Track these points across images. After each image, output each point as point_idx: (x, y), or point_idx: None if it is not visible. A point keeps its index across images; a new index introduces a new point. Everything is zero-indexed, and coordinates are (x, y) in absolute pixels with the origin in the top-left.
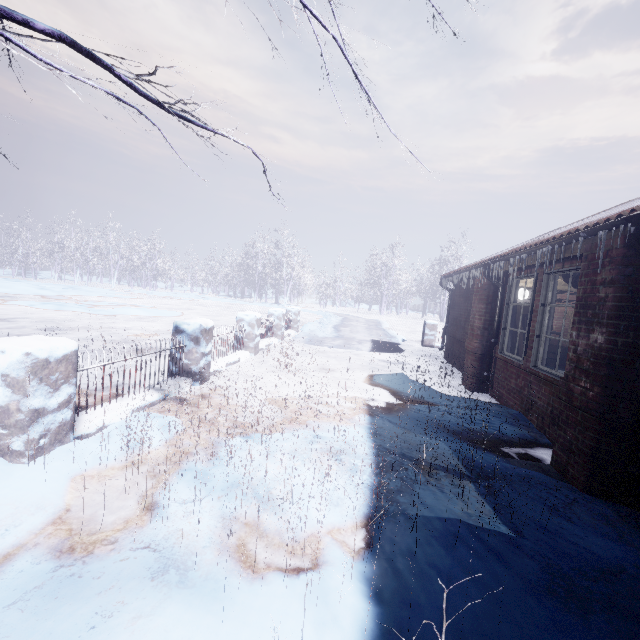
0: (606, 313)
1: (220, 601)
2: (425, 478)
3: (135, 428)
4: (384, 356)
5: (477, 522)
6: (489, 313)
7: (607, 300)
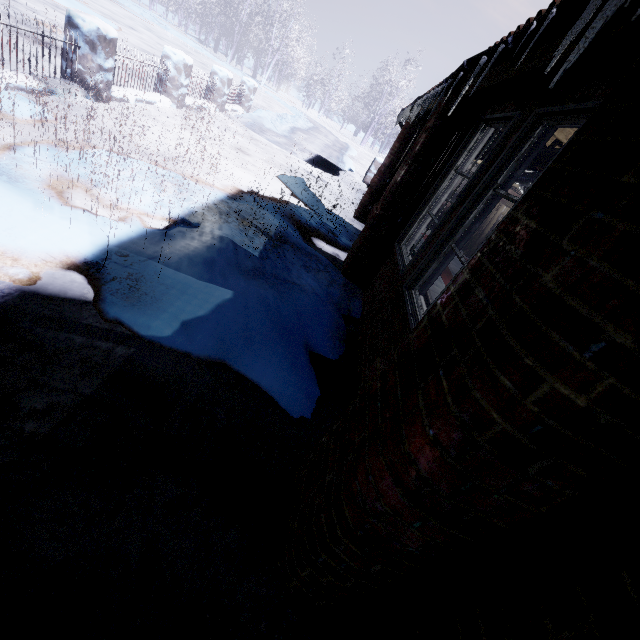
0: (412, 155)
1: (34, 198)
2: (238, 224)
3: (4, 97)
4: (314, 170)
5: (243, 246)
6: (399, 154)
7: (418, 144)
